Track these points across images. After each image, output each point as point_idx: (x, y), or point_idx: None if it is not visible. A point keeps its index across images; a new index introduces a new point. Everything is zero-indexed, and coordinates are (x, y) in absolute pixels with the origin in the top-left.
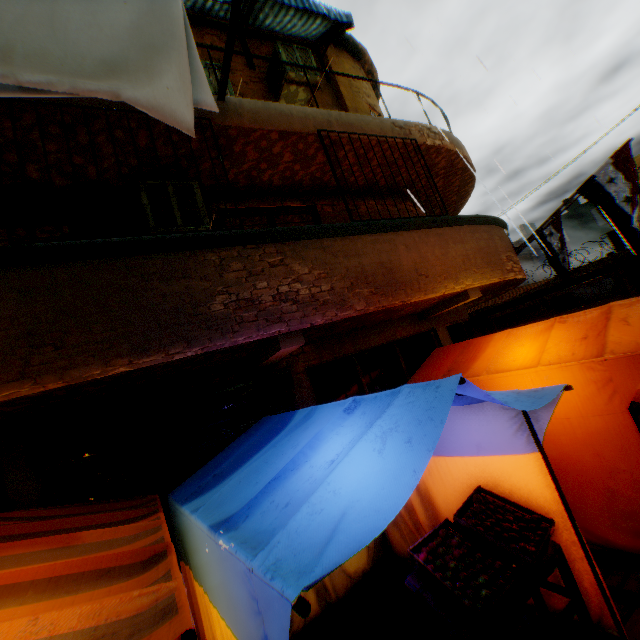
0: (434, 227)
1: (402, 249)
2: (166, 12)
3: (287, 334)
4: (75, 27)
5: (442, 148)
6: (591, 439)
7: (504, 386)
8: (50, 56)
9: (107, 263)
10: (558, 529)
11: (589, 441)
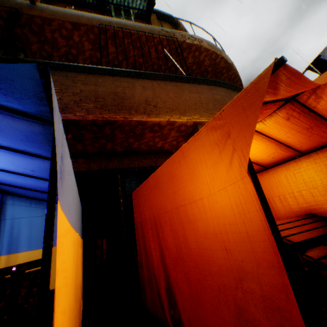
0: (173, 80)
1: (139, 88)
2: None
3: None
4: None
5: (200, 47)
6: (220, 224)
7: (167, 173)
8: None
9: None
10: None
11: (219, 227)
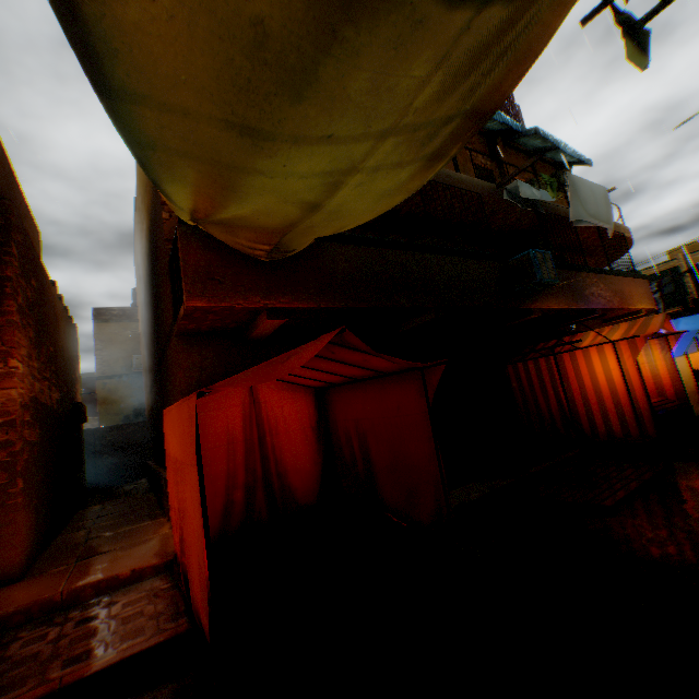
0: (631, 277)
1: (623, 285)
2: (606, 197)
3: (596, 309)
4: (598, 206)
5: (627, 238)
6: None
7: None
8: (598, 216)
9: (565, 272)
10: (698, 375)
11: None
